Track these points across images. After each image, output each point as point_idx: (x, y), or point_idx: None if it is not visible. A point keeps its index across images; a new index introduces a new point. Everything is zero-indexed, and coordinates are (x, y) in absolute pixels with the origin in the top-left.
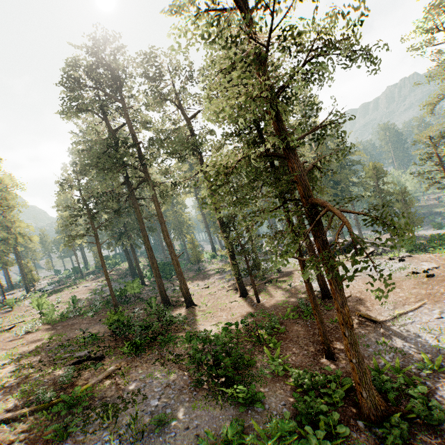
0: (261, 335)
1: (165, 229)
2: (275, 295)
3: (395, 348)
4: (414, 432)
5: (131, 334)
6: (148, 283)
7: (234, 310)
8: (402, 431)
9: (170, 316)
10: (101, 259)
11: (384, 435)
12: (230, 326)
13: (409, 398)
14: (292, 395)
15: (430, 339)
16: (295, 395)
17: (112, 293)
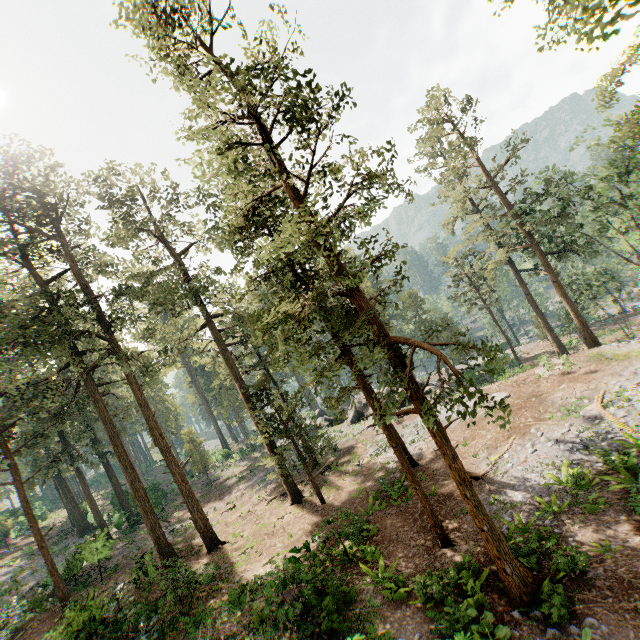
0: (350, 548)
1: (156, 426)
2: (343, 484)
3: (509, 502)
4: (570, 596)
5: (118, 639)
6: (117, 535)
7: (291, 528)
8: (561, 597)
9: (190, 575)
10: (28, 512)
11: (547, 612)
12: (298, 553)
13: (548, 557)
14: (424, 618)
15: (537, 479)
16: (430, 614)
17: (56, 573)
